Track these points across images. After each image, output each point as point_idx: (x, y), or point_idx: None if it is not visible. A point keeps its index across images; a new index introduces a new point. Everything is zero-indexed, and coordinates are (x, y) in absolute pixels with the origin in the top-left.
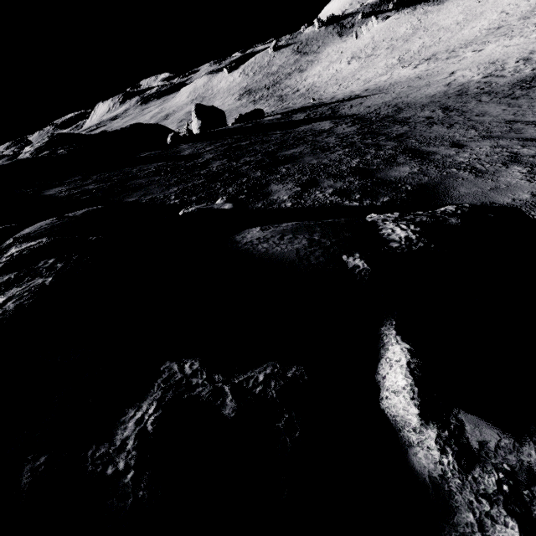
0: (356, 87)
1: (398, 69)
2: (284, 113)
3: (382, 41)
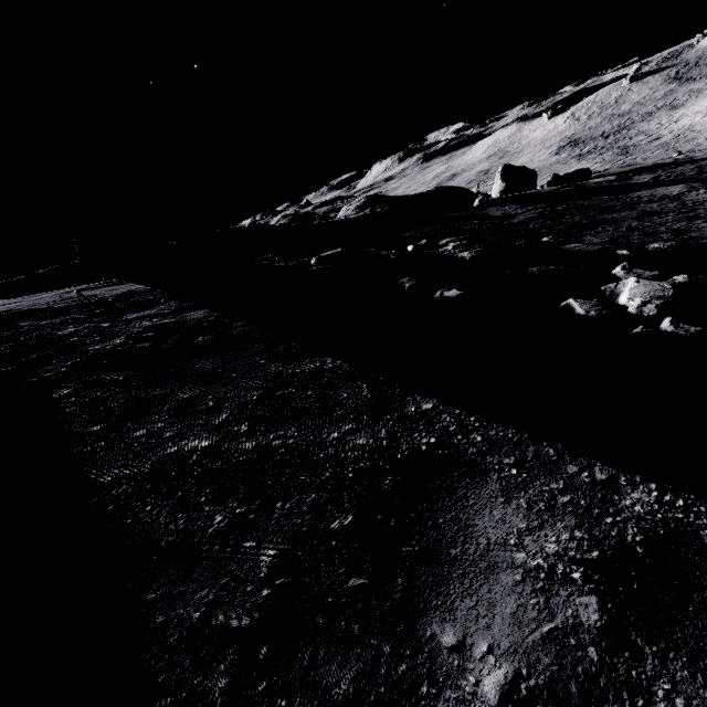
0: None
1: None
2: (621, 174)
3: None
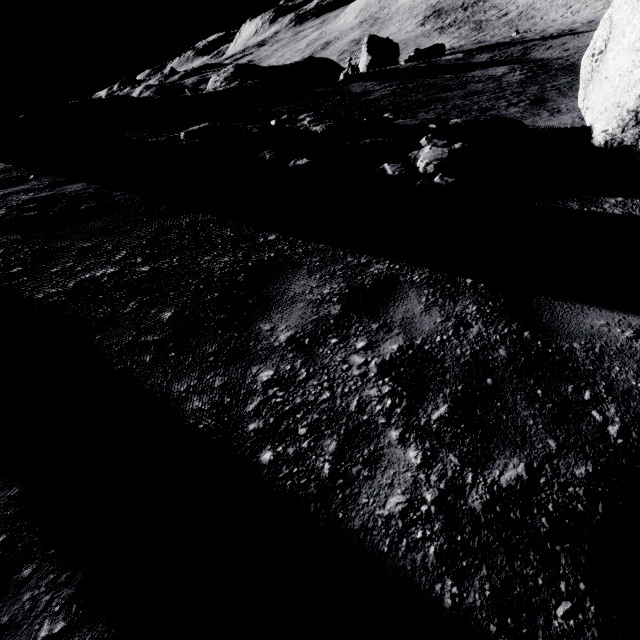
0: (587, 14)
1: None
2: (468, 51)
3: None
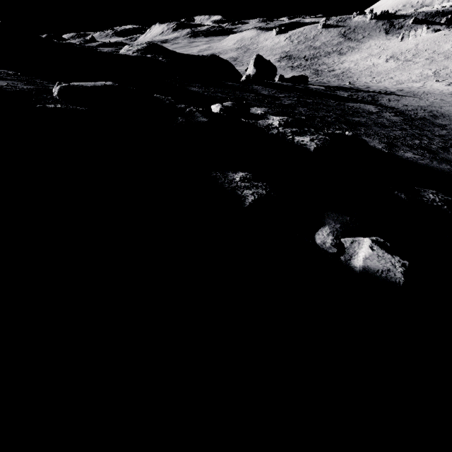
0: (388, 84)
1: (431, 81)
2: (326, 86)
3: (424, 51)
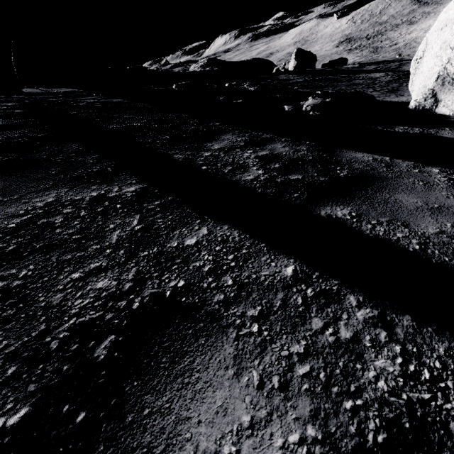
0: None
1: None
2: (362, 64)
3: None
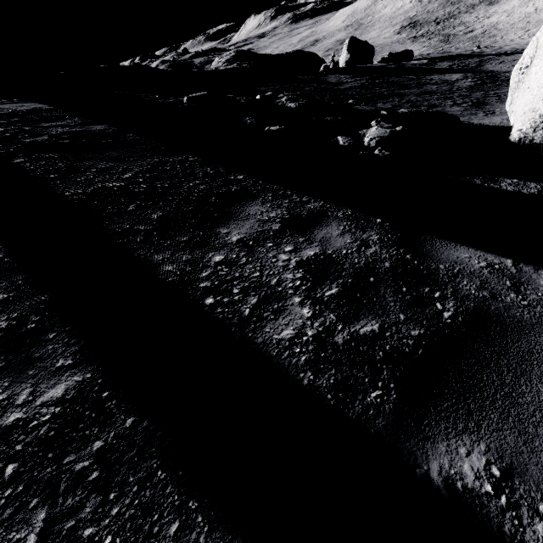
0: None
1: None
2: (433, 59)
3: None
